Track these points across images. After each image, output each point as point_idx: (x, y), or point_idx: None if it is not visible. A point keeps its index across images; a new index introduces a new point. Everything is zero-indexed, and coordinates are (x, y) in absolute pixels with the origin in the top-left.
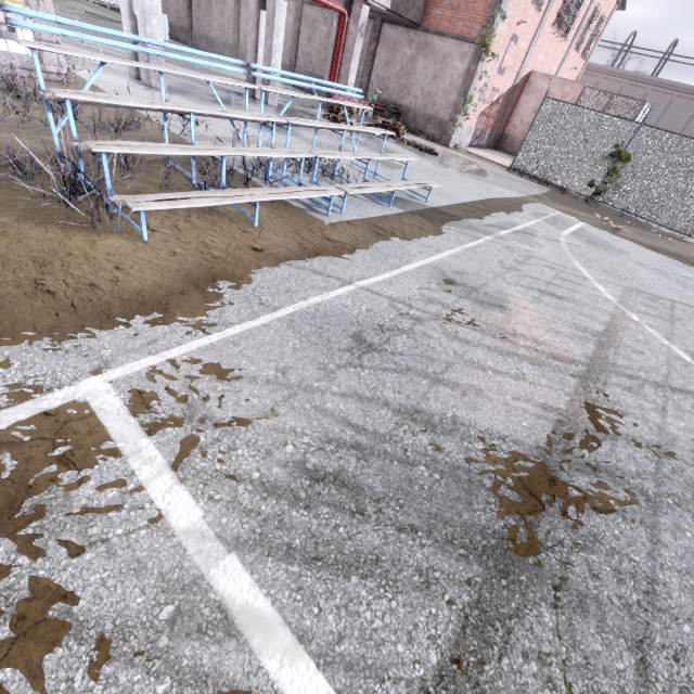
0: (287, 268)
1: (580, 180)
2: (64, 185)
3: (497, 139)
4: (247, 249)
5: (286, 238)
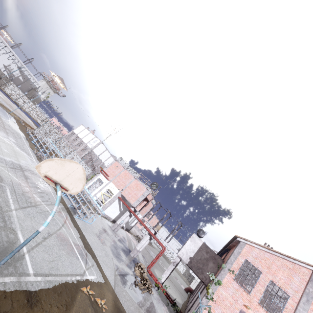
0: None
1: None
2: None
3: None
4: None
5: None
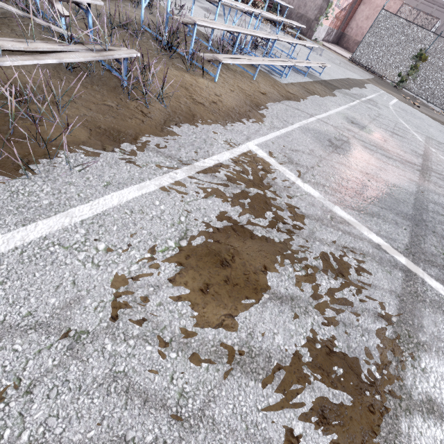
0: (282, 105)
1: (393, 71)
2: (160, 43)
3: (339, 37)
4: (259, 93)
5: (271, 88)
